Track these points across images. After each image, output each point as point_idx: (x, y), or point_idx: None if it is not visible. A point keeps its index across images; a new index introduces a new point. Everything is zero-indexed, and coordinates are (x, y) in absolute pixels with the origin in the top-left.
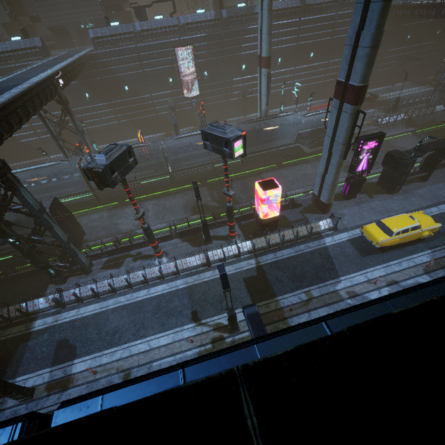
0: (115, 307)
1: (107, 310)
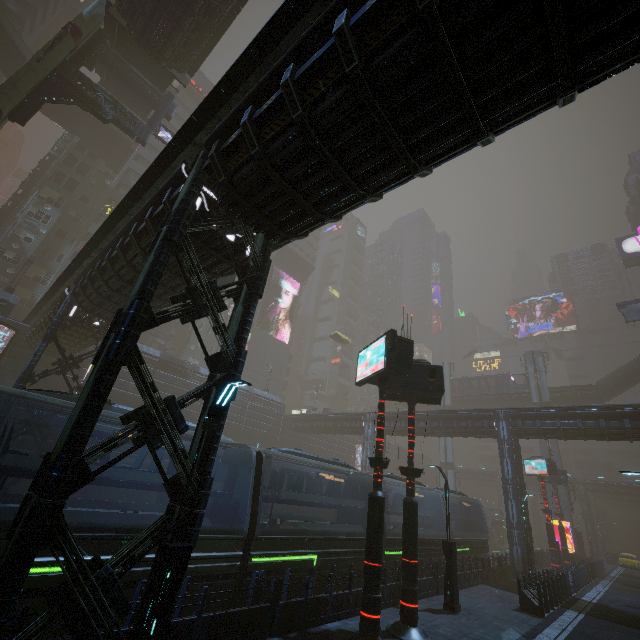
0: (604, 593)
1: (604, 594)
